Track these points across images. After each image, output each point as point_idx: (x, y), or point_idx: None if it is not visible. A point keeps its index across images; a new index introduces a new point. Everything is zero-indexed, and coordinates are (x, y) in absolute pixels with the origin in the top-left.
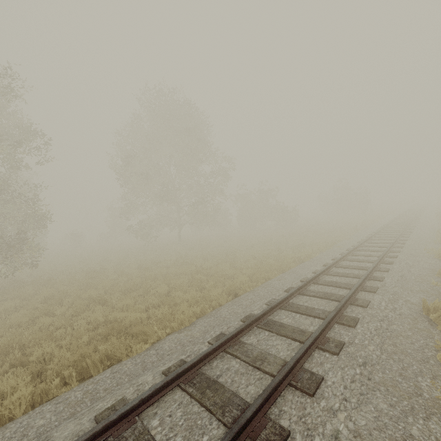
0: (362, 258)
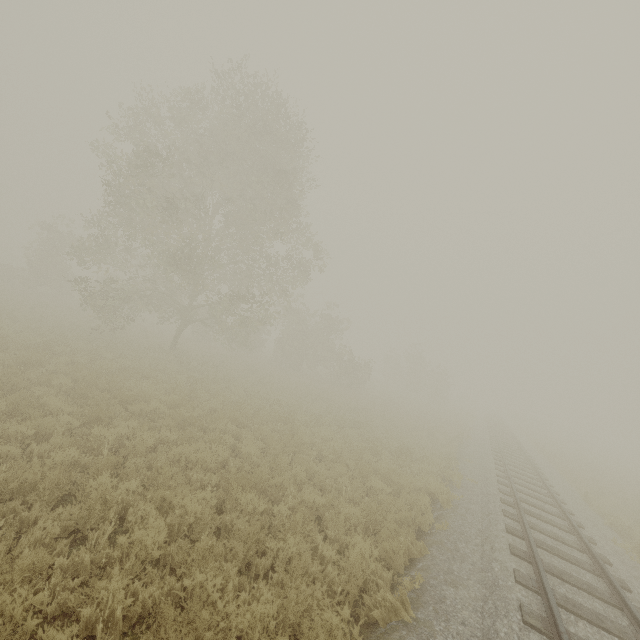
0: (554, 542)
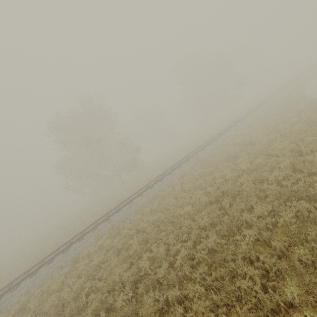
0: None
